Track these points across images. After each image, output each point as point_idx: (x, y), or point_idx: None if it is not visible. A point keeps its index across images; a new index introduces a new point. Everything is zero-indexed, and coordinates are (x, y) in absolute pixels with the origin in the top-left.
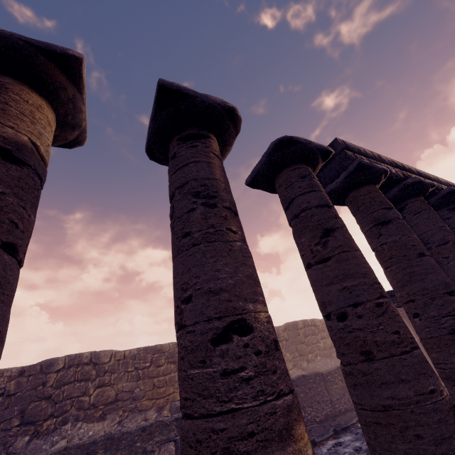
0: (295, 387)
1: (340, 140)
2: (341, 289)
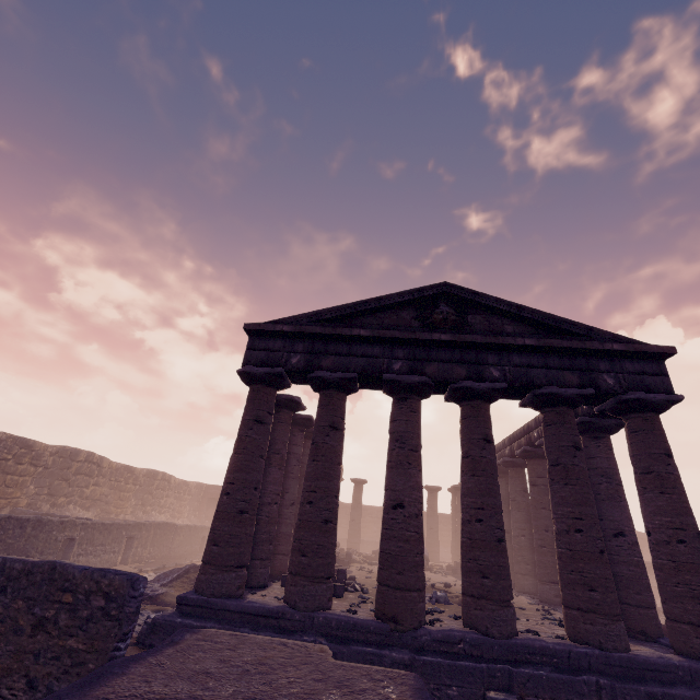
0: (158, 529)
1: None
2: (298, 497)
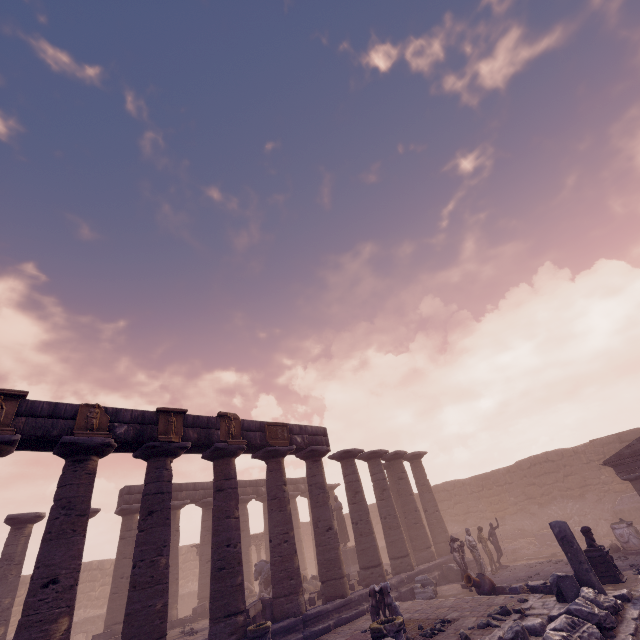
0: None
1: (128, 486)
2: None
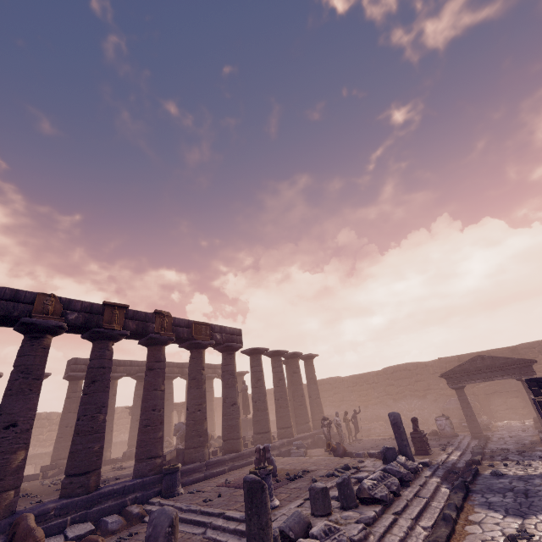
0: None
1: (75, 359)
2: None
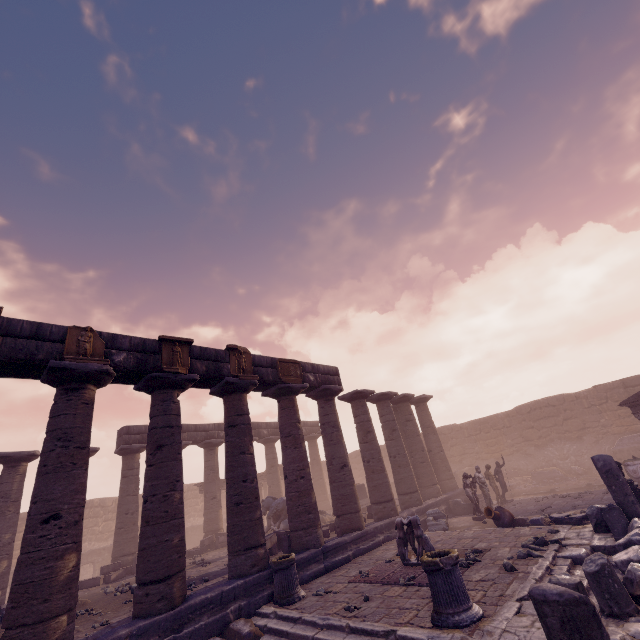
0: None
1: (127, 427)
2: None
